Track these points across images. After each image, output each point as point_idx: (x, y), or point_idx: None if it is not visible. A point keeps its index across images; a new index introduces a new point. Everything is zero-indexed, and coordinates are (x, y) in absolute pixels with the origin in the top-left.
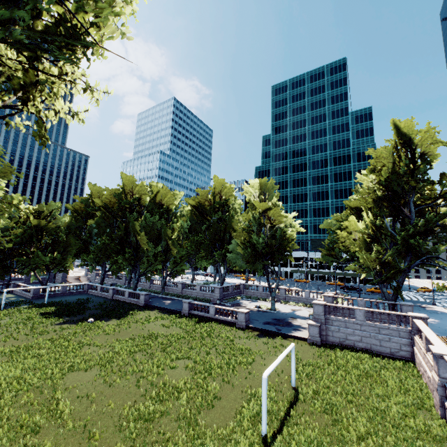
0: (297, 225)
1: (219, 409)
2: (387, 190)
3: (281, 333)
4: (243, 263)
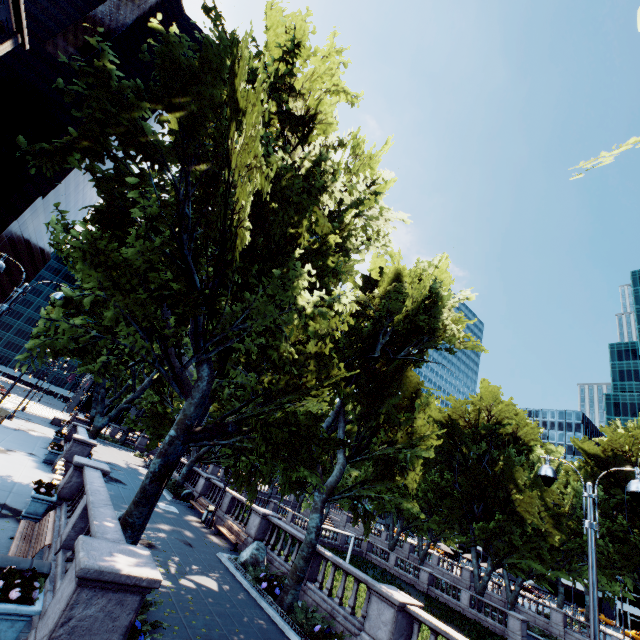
0: None
1: None
2: None
3: None
4: None
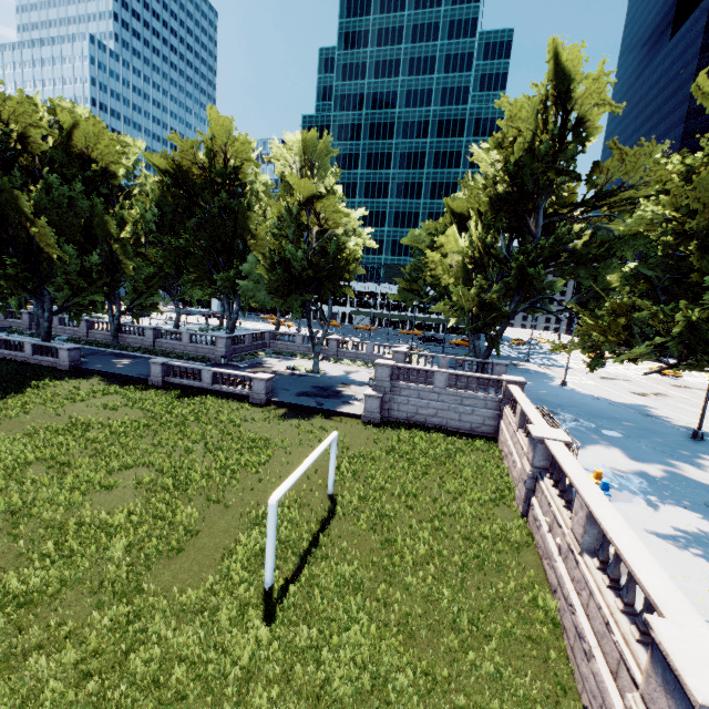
0: (365, 233)
1: (193, 553)
2: (513, 184)
3: (324, 409)
4: (268, 296)
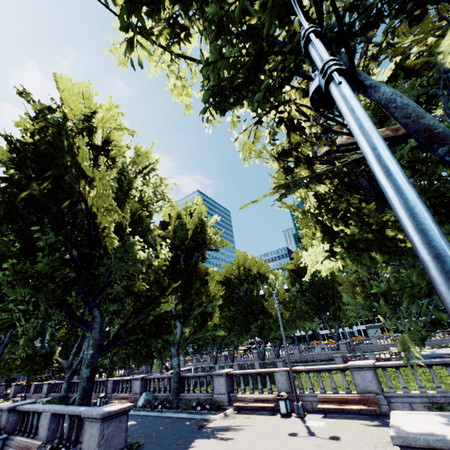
0: None
1: None
2: None
3: None
4: (366, 312)
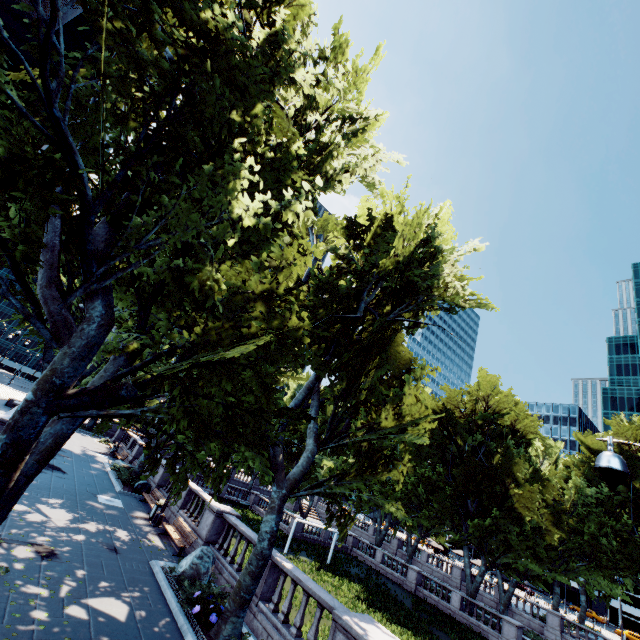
0: None
1: None
2: None
3: None
4: None
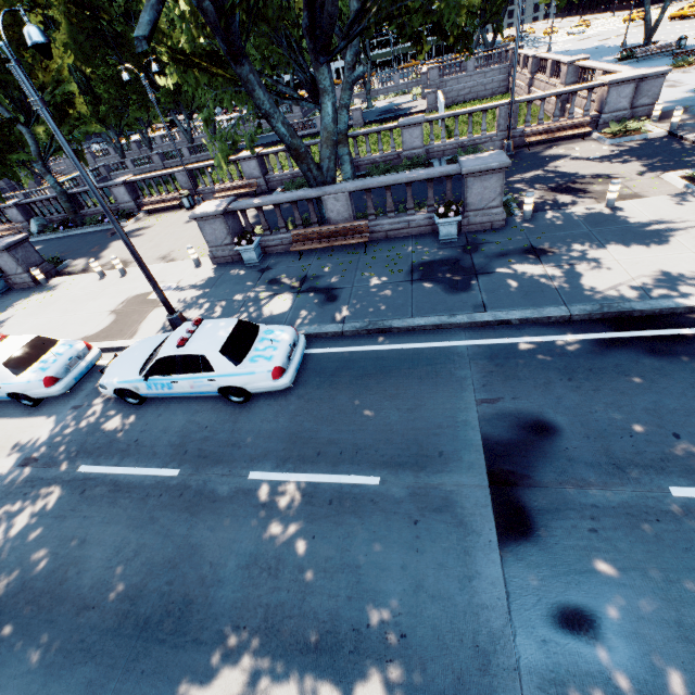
0: None
1: None
2: None
3: (401, 115)
4: None
